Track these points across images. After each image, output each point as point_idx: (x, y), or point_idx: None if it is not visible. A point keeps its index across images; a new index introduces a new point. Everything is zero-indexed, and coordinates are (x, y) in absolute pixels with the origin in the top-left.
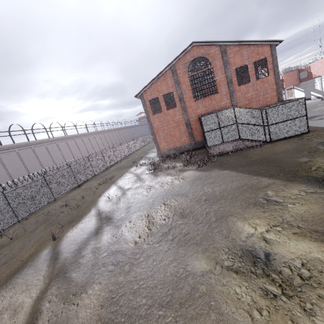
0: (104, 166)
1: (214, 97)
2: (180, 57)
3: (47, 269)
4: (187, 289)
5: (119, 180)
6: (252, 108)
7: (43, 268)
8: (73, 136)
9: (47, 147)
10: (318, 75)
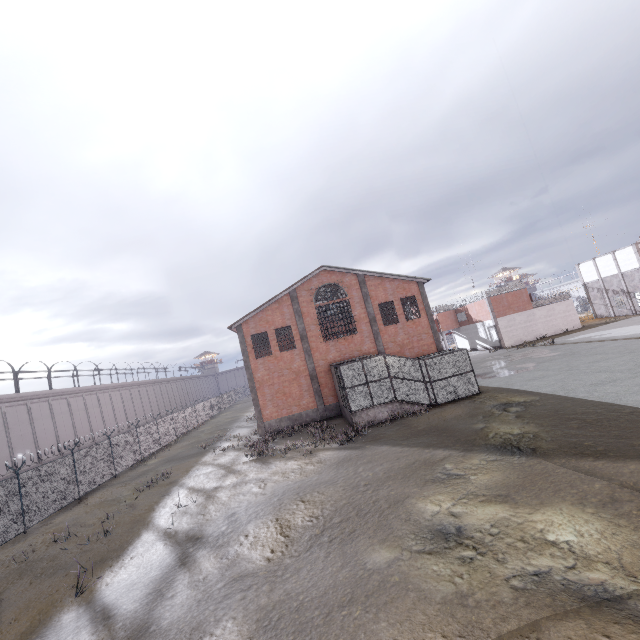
0: (136, 456)
1: (352, 338)
2: (304, 281)
3: (95, 637)
4: (374, 584)
5: (186, 479)
6: (408, 358)
7: (81, 638)
8: (67, 391)
9: (5, 413)
10: (479, 320)
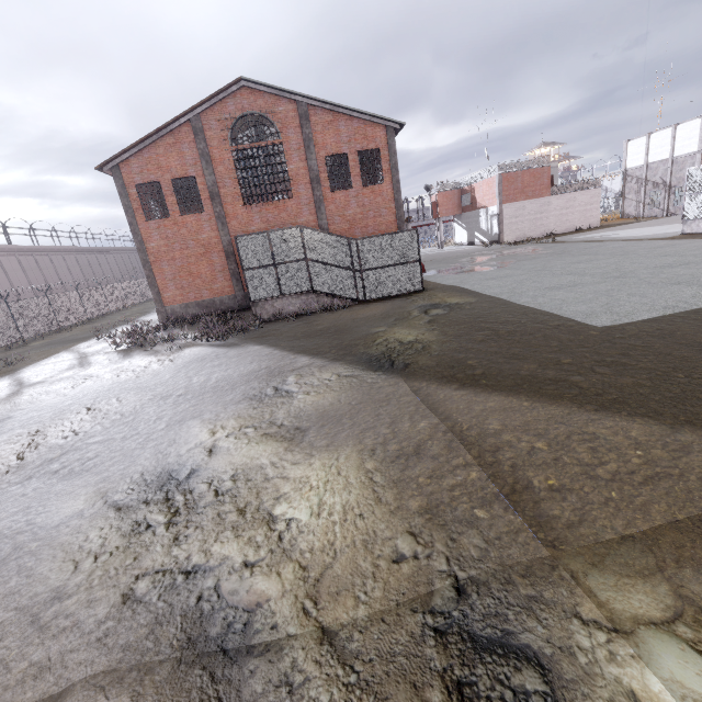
0: (11, 335)
1: (285, 205)
2: (213, 103)
3: None
4: (3, 553)
5: (28, 368)
6: (335, 234)
7: None
8: None
9: None
10: (483, 205)
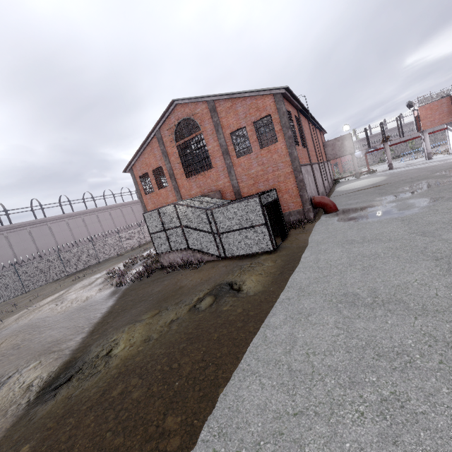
0: (119, 250)
1: (209, 173)
2: (163, 121)
3: None
4: None
5: (83, 280)
6: (195, 207)
7: None
8: (107, 207)
9: (68, 223)
10: None
